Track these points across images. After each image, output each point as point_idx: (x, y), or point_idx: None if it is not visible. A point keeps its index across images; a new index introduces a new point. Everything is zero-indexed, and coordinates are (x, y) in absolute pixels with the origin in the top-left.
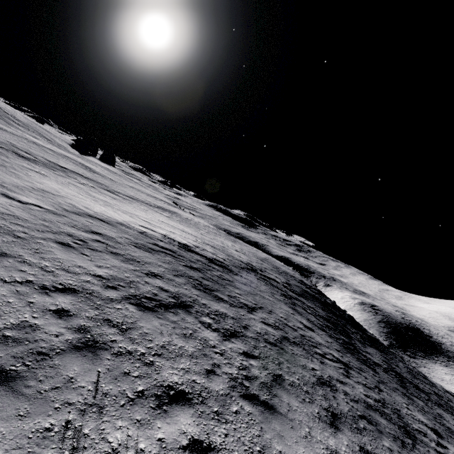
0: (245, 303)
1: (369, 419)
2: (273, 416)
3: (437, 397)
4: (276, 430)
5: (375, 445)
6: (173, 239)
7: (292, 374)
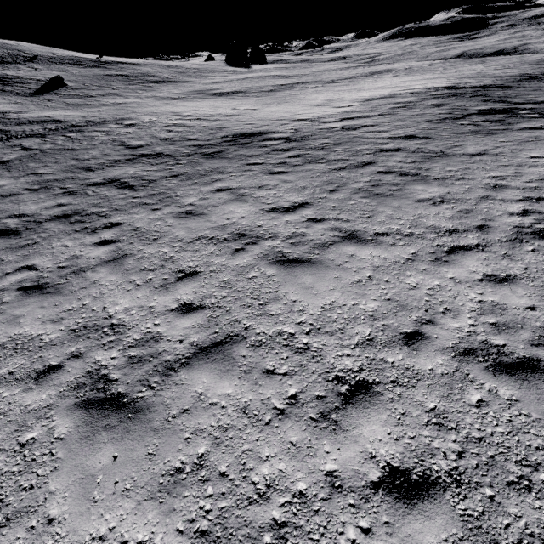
0: None
1: None
2: None
3: None
4: None
5: None
6: (434, 87)
7: None
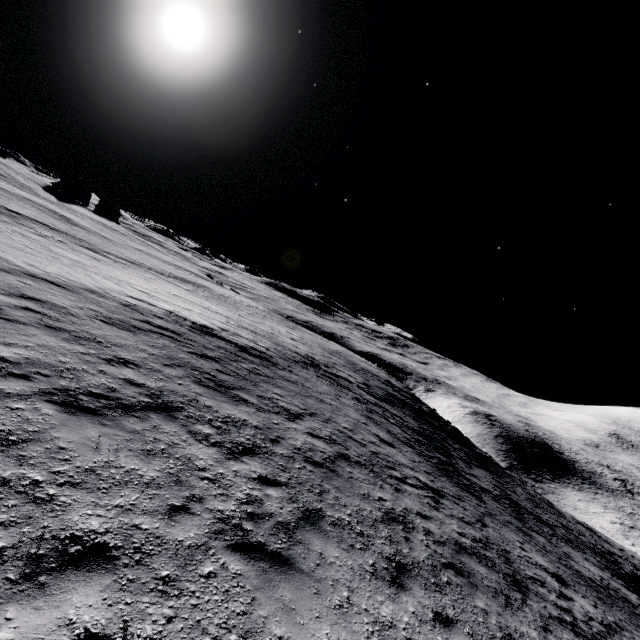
0: (286, 407)
1: (460, 568)
2: (284, 577)
3: (565, 531)
4: (283, 600)
5: (462, 608)
6: (184, 317)
7: (341, 507)
